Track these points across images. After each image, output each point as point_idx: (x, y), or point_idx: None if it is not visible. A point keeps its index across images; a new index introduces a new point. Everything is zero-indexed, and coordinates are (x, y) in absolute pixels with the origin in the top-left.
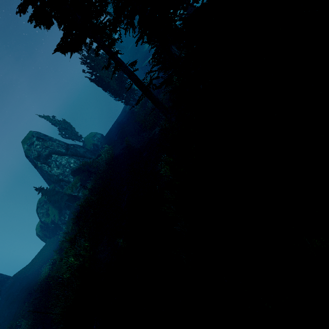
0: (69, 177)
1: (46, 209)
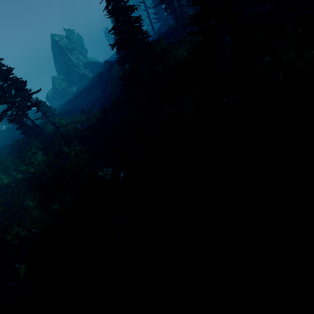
0: (81, 67)
1: (59, 82)
